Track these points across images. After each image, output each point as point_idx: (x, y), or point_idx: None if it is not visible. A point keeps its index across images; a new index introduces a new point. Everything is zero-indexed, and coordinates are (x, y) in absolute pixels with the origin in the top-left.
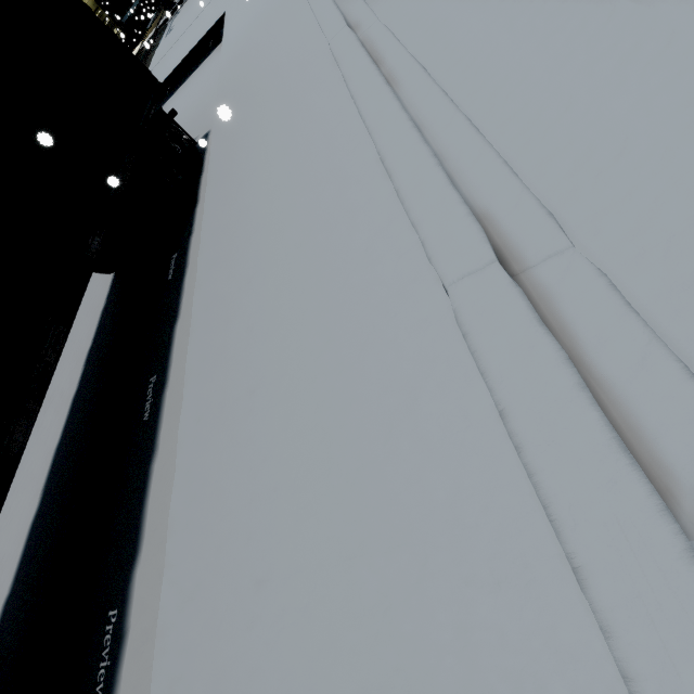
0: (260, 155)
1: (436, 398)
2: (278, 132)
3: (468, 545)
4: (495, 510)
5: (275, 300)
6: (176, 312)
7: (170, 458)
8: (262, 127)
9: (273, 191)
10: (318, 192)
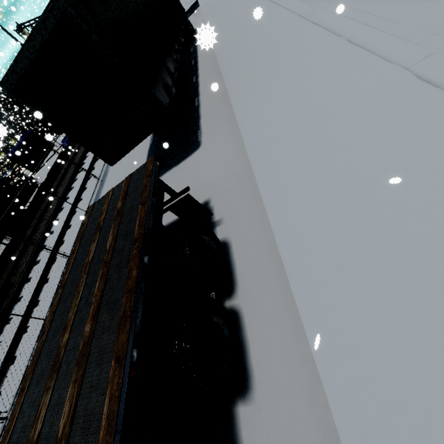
0: (221, 8)
1: (254, 1)
2: (225, 2)
3: (255, 5)
4: (258, 1)
5: (228, 15)
6: (196, 51)
7: (202, 59)
8: (221, 5)
9: (226, 8)
10: (236, 1)
